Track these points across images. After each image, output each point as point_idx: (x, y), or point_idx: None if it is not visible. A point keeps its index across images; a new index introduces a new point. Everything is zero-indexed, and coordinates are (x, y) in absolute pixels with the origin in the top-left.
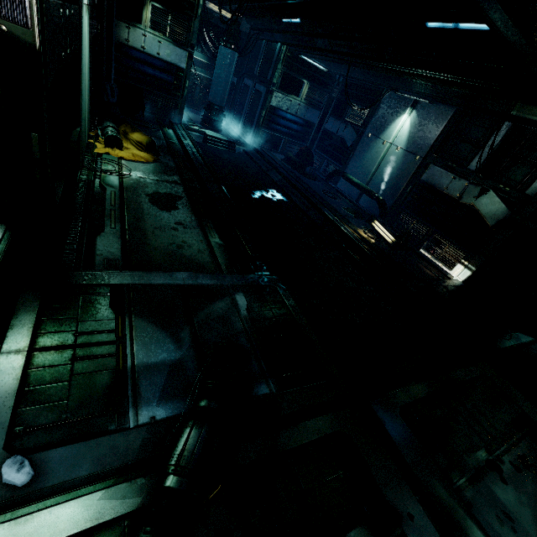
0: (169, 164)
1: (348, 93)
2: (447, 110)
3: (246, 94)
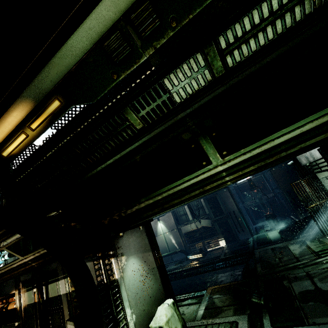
0: None
1: None
2: (169, 214)
3: None
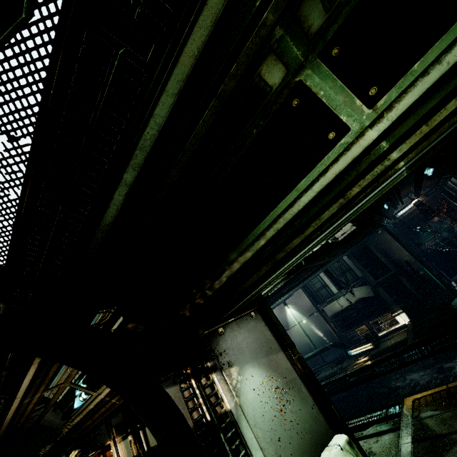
0: None
1: None
2: (298, 291)
3: None
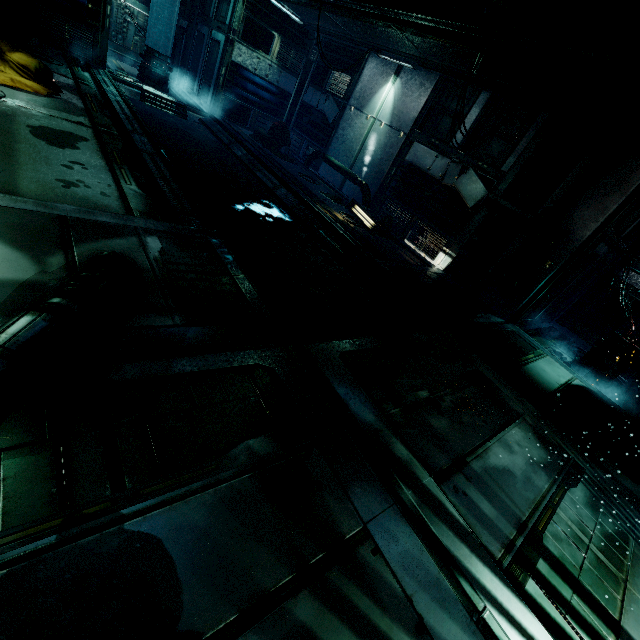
0: (75, 104)
1: (329, 57)
2: (431, 78)
3: (201, 45)
